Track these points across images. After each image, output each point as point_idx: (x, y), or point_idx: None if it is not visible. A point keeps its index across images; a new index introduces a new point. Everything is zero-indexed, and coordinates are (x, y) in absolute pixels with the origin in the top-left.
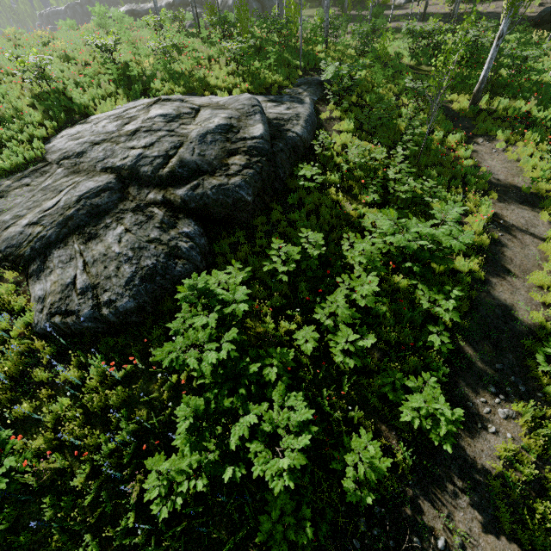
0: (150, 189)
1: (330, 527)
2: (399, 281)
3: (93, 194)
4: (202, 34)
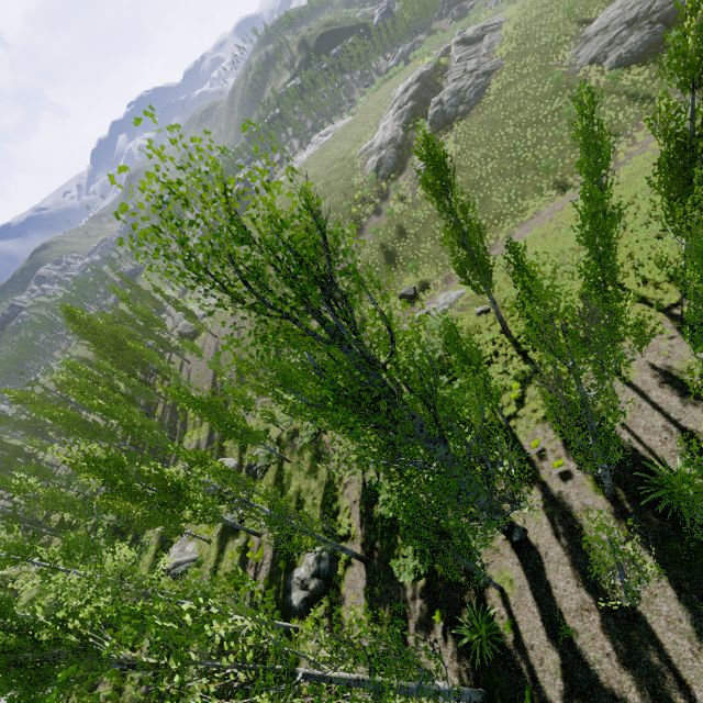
0: (642, 22)
1: None
2: None
3: (620, 33)
4: None
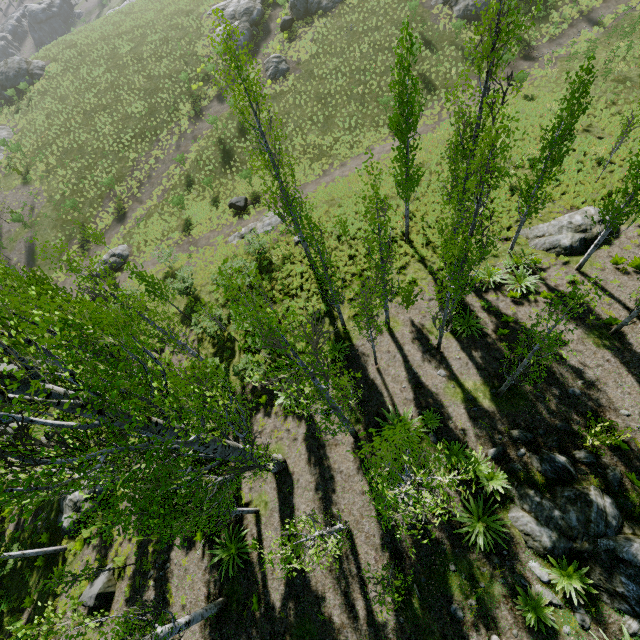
0: None
1: (523, 49)
2: (566, 7)
3: None
4: None
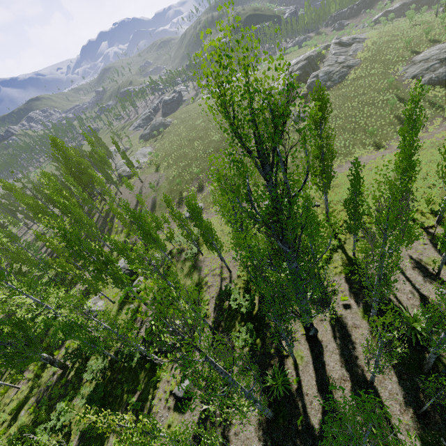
0: None
1: None
2: None
3: (434, 64)
4: None
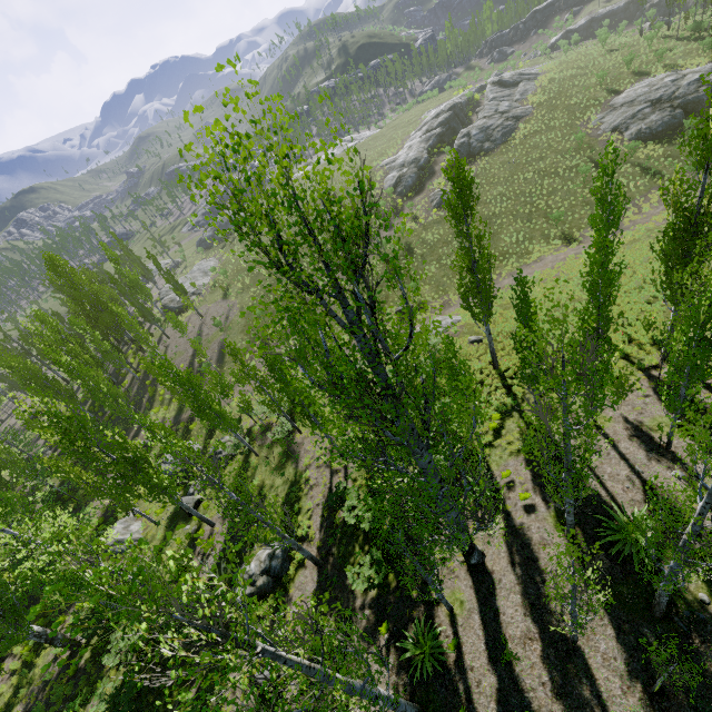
0: (664, 104)
1: None
2: None
3: (643, 109)
4: (681, 37)
